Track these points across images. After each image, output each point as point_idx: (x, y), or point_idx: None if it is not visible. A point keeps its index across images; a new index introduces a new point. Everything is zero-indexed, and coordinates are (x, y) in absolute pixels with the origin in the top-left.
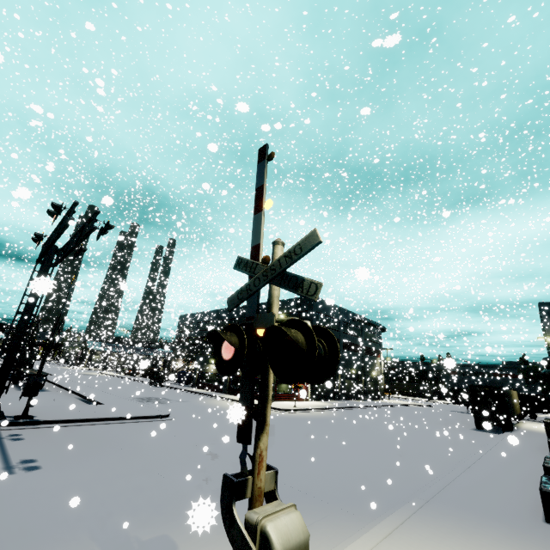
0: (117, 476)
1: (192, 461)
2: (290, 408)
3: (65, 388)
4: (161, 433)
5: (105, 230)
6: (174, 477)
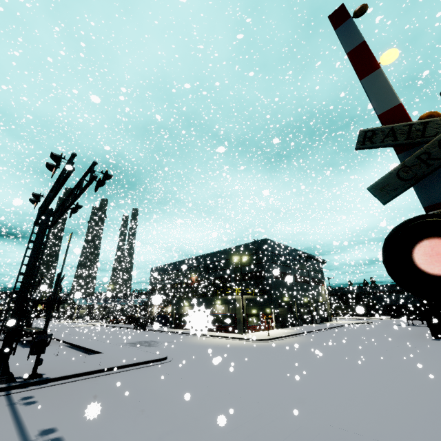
0: (151, 440)
1: (218, 407)
2: (266, 338)
3: (63, 341)
4: (169, 377)
5: (104, 179)
6: (212, 433)
